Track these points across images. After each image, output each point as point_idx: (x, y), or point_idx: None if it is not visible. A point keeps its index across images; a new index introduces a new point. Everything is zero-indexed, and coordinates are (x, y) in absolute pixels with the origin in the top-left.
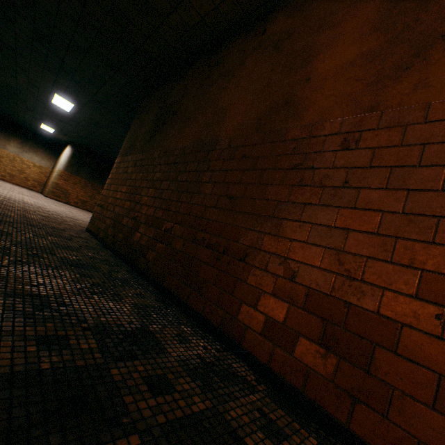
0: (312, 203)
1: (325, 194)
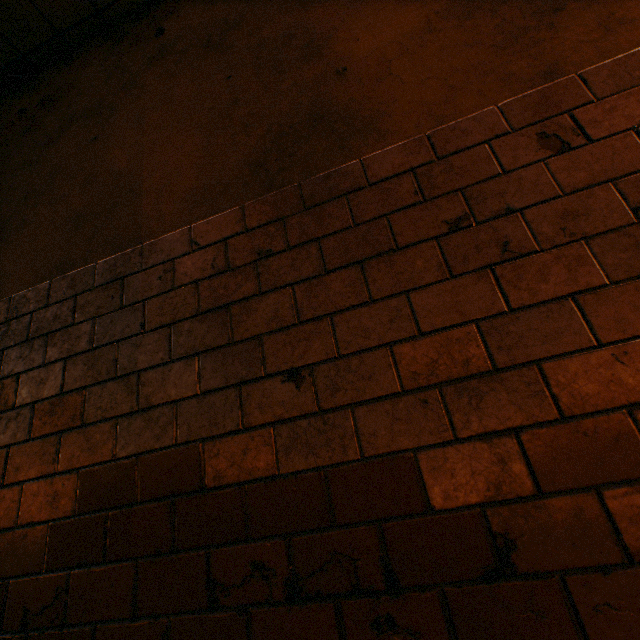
0: (593, 285)
1: (608, 252)
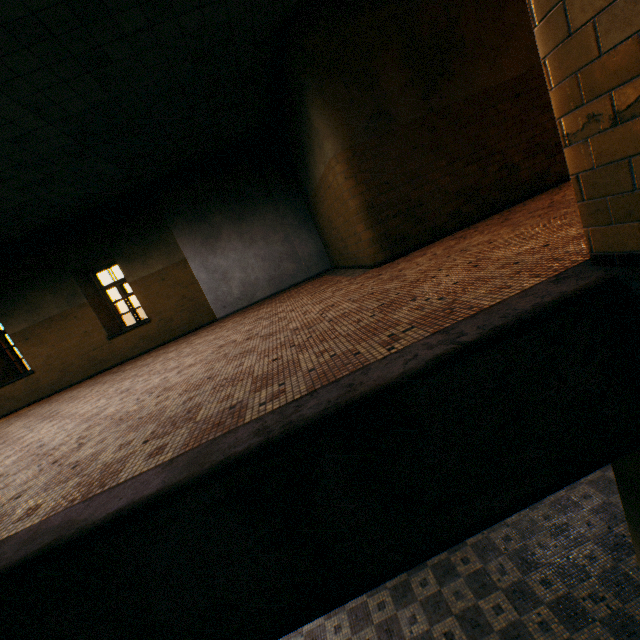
0: None
1: None
